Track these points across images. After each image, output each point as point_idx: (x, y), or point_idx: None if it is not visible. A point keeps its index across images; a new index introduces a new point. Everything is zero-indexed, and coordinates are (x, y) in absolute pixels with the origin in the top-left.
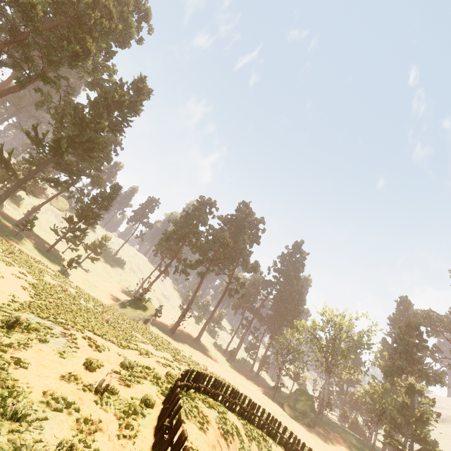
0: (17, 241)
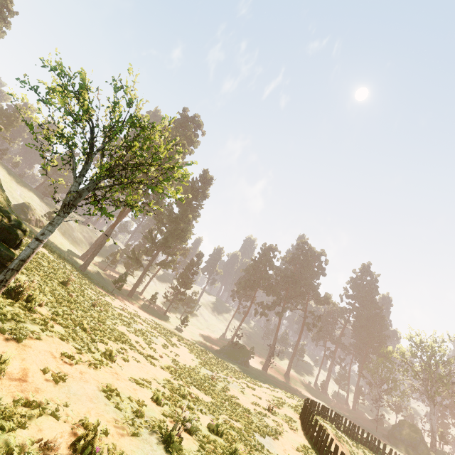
0: (150, 312)
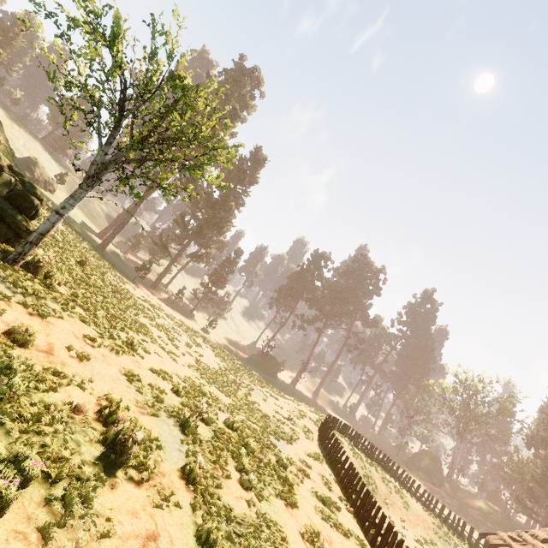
0: (175, 308)
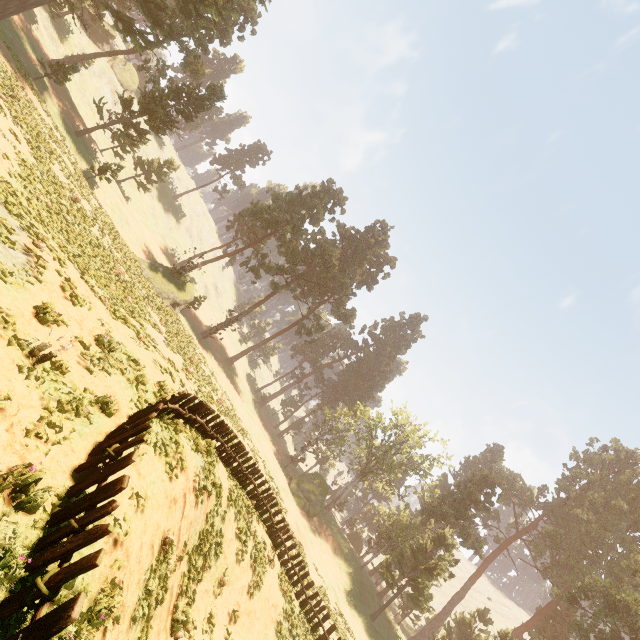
0: (34, 89)
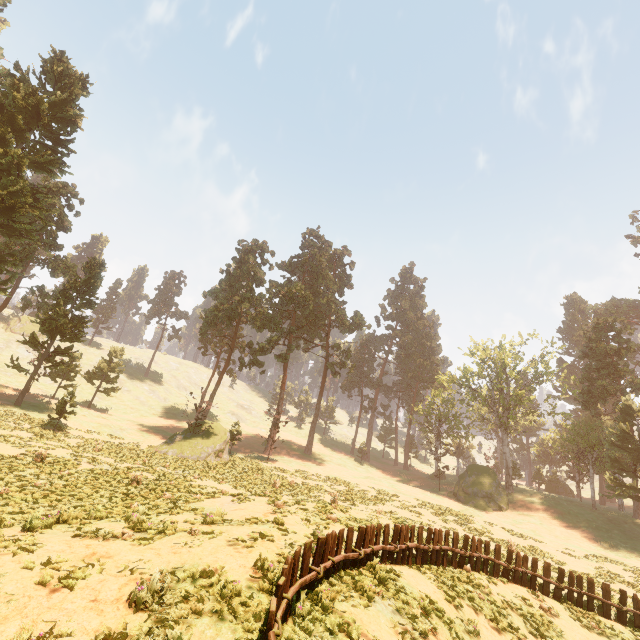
0: None
